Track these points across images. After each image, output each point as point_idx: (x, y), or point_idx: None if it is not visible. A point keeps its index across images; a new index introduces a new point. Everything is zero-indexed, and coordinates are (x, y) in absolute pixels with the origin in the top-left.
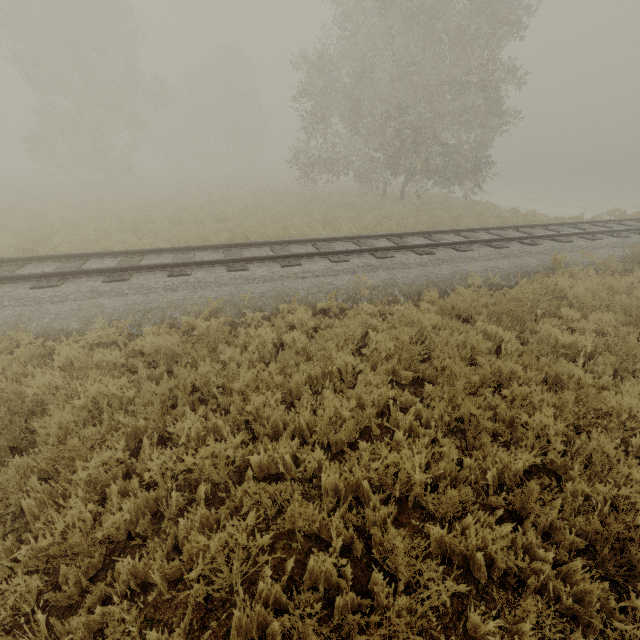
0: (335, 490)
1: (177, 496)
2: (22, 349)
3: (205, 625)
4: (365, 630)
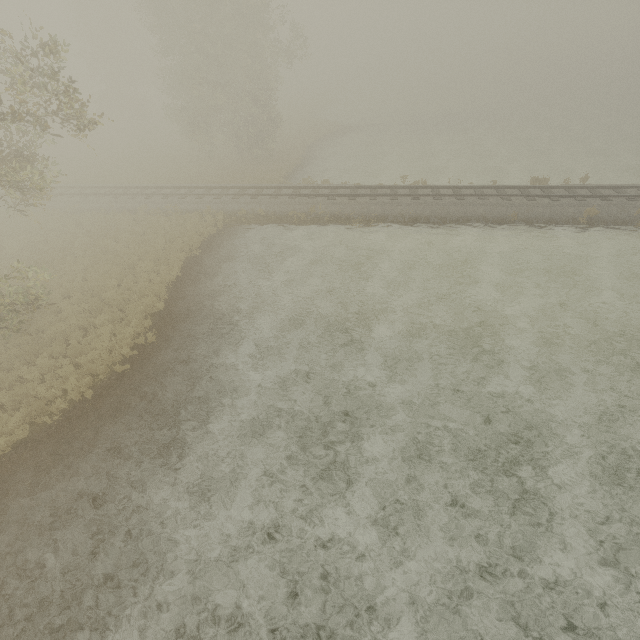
0: None
1: None
2: None
3: None
4: None
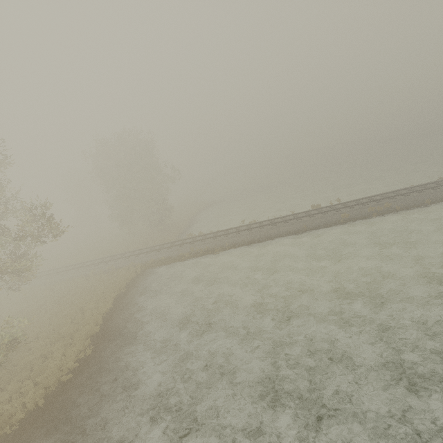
0: None
1: None
2: None
3: None
4: None
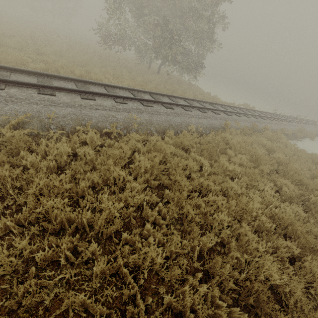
0: (103, 272)
1: None
2: None
3: None
4: None
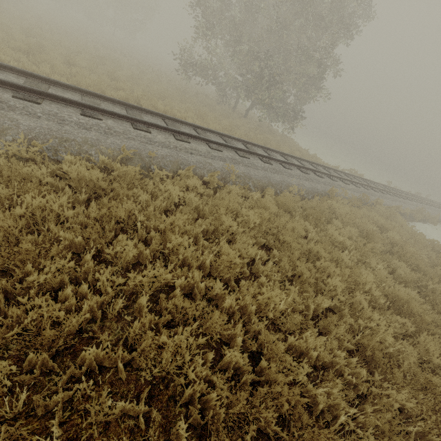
0: (229, 309)
1: (118, 303)
2: None
3: (152, 395)
4: (252, 394)
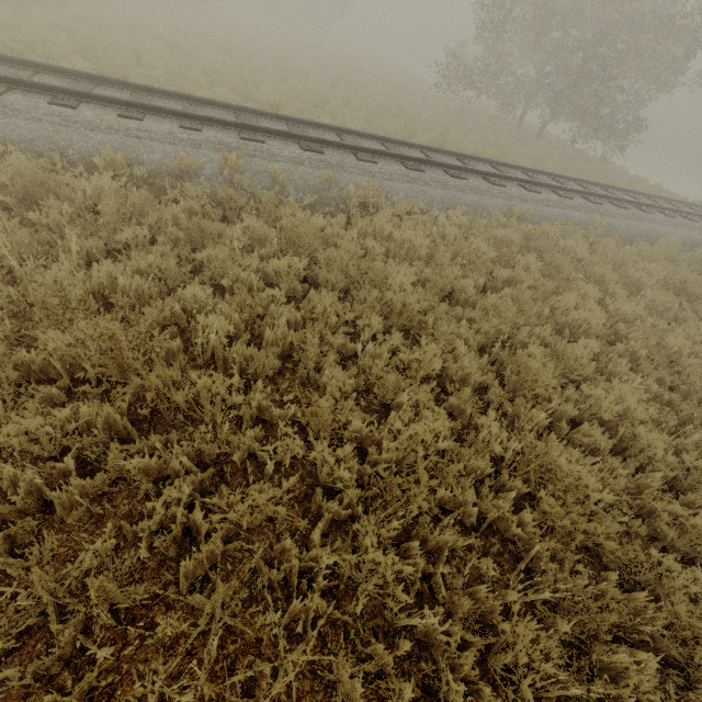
0: None
1: None
2: (420, 216)
3: None
4: None
